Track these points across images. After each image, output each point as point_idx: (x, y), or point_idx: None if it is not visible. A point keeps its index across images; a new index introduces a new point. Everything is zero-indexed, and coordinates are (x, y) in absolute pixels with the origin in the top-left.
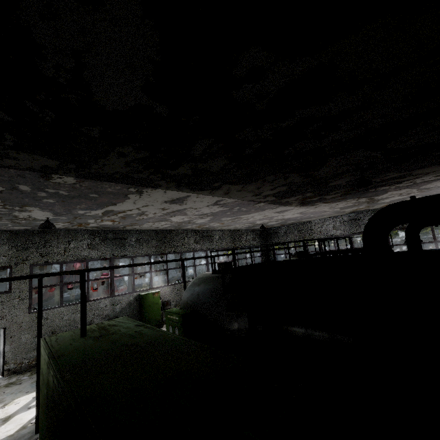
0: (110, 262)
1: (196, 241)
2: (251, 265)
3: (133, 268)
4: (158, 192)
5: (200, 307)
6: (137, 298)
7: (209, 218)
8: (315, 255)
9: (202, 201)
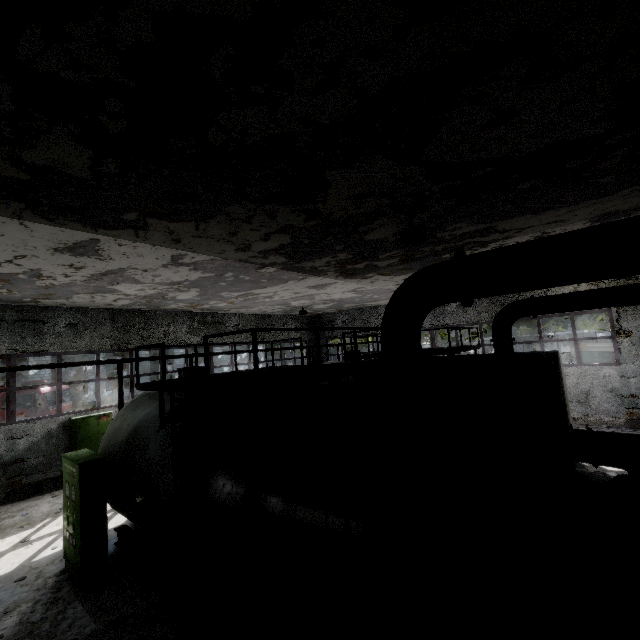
0: (8, 362)
1: (191, 331)
2: (223, 374)
3: (59, 374)
4: (8, 225)
5: (124, 449)
6: (65, 424)
7: (195, 291)
8: (363, 357)
9: (140, 254)
